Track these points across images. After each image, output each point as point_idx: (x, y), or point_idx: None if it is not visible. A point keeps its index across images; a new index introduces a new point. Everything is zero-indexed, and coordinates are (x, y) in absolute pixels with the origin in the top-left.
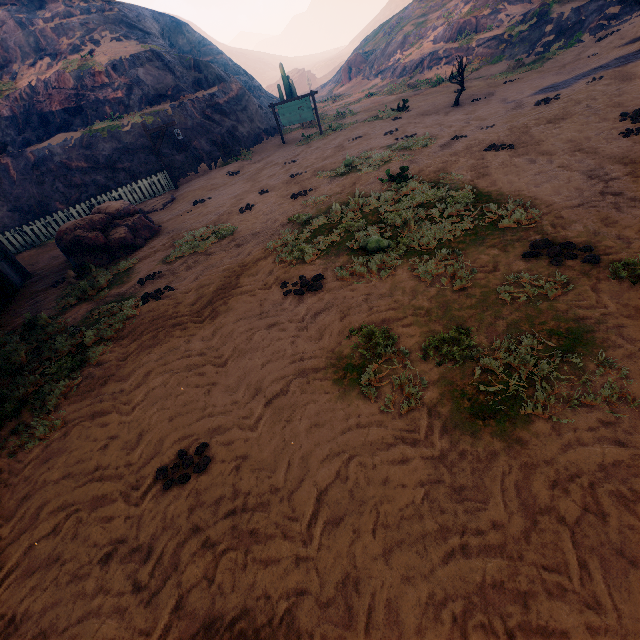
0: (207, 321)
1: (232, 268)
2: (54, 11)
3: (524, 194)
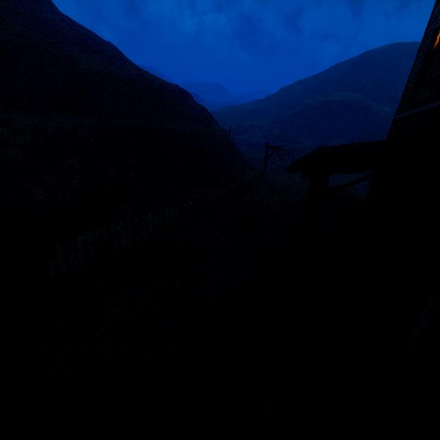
0: None
1: None
2: (59, 16)
3: None
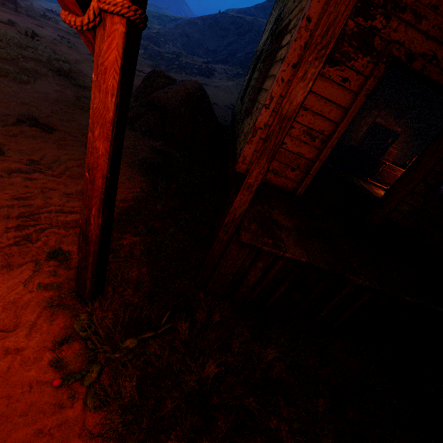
0: None
1: None
2: None
3: (83, 70)
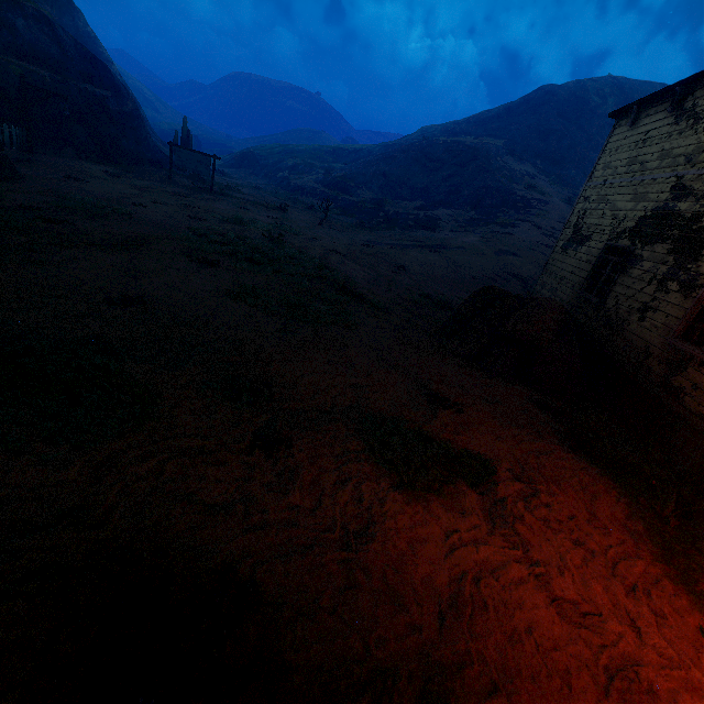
0: (123, 252)
1: (137, 234)
2: None
3: (343, 273)
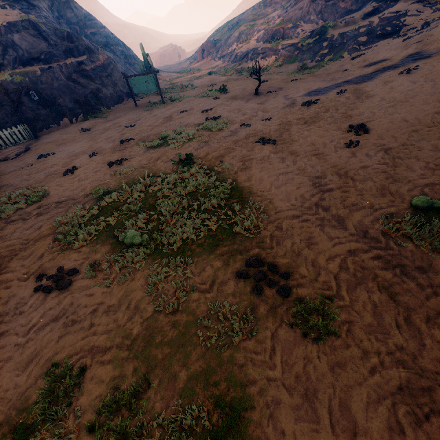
0: None
1: (15, 244)
2: None
3: (265, 195)
